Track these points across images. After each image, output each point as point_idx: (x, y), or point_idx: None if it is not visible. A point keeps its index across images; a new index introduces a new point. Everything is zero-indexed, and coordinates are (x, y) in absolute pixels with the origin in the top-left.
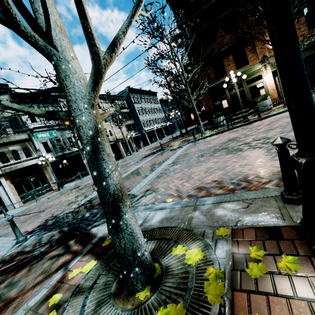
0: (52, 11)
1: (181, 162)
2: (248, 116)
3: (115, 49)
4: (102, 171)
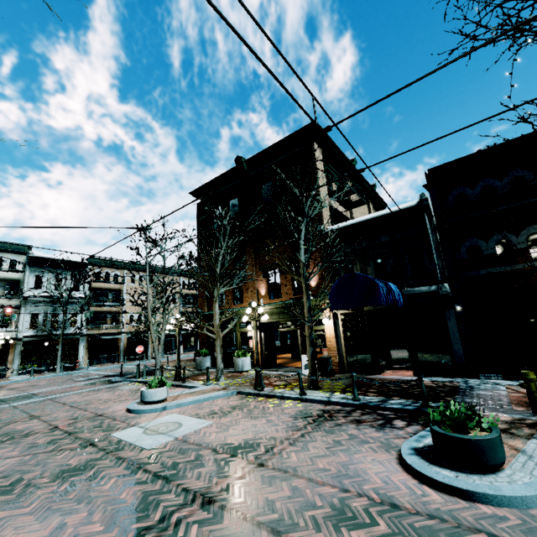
0: None
1: (9, 408)
2: (228, 371)
3: None
4: None
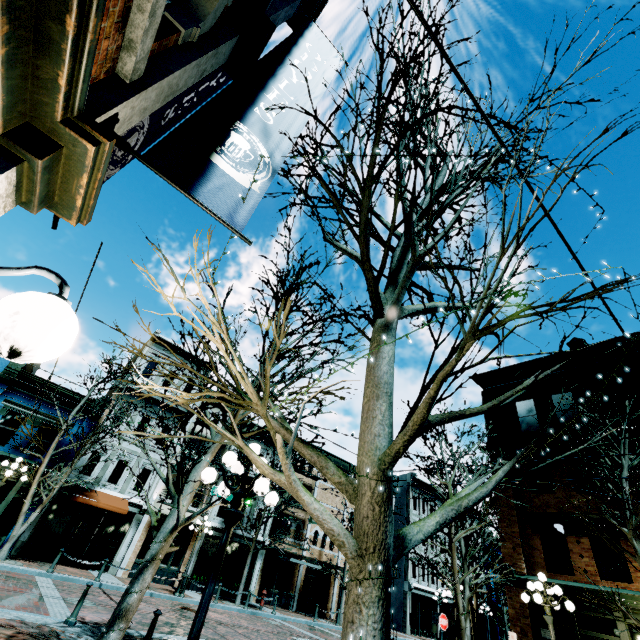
0: (199, 474)
1: None
2: None
3: (190, 519)
4: (132, 587)
